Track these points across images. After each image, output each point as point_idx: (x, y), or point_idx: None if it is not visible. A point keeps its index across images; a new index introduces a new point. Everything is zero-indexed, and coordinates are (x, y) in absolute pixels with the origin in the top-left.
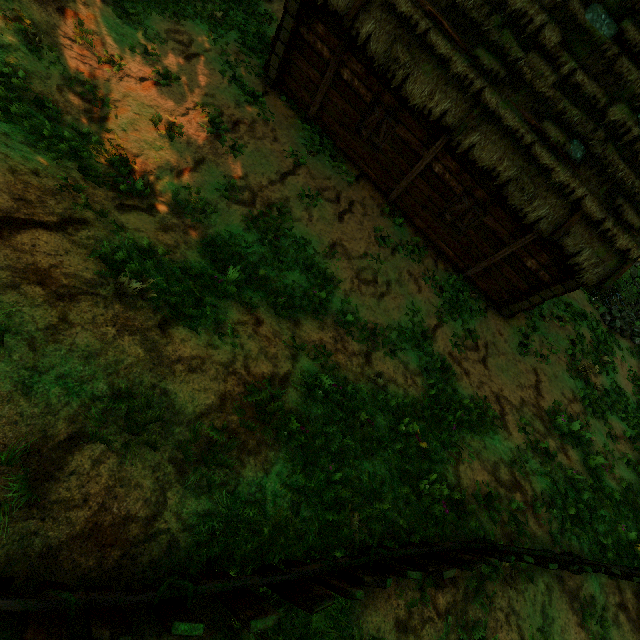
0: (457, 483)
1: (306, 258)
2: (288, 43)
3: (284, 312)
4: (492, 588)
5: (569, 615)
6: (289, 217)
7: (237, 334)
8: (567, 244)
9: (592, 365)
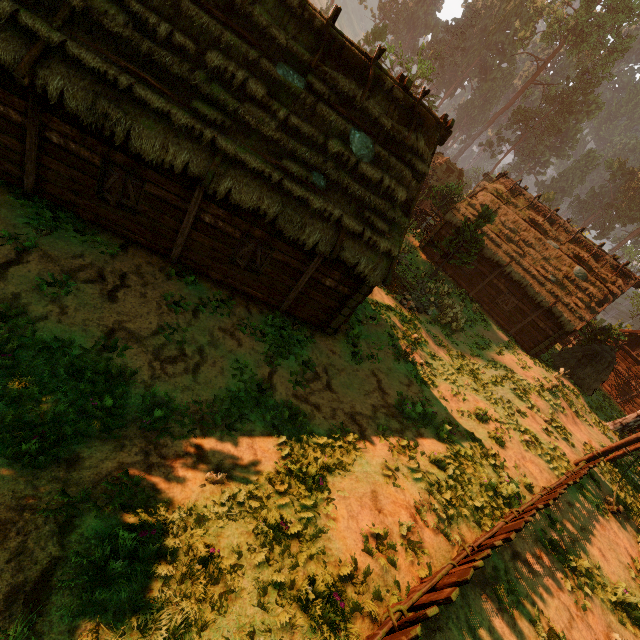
0: (344, 548)
1: (70, 363)
2: None
3: (41, 458)
4: None
5: (488, 608)
6: (24, 319)
7: None
8: (347, 258)
9: (410, 346)
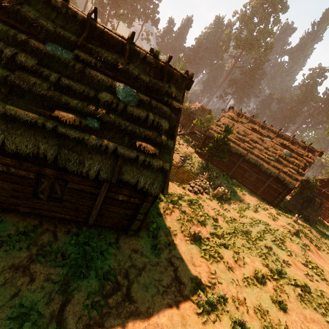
0: None
1: None
2: None
3: None
4: None
5: None
6: None
7: None
8: (128, 179)
9: (198, 223)
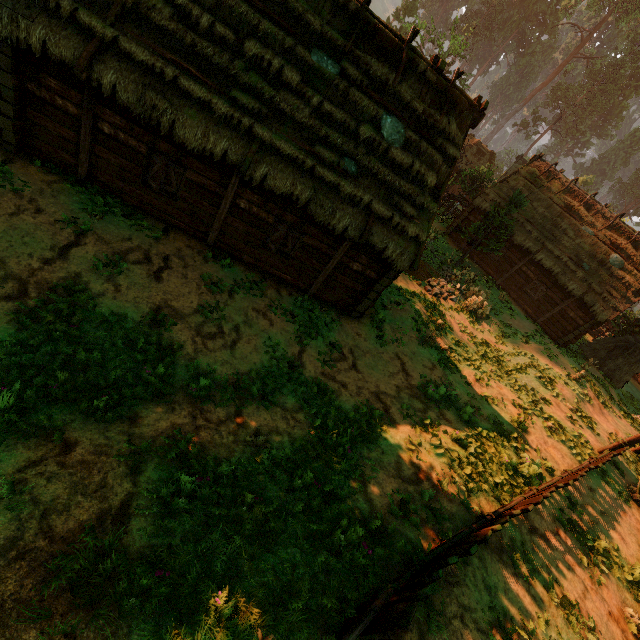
0: (371, 508)
1: (125, 336)
2: (16, 102)
3: (109, 414)
4: (440, 600)
5: (504, 572)
6: (86, 295)
7: (23, 487)
8: (375, 243)
9: (434, 331)
